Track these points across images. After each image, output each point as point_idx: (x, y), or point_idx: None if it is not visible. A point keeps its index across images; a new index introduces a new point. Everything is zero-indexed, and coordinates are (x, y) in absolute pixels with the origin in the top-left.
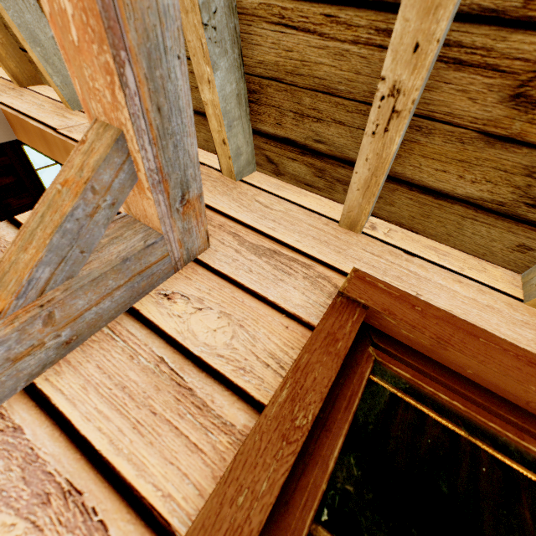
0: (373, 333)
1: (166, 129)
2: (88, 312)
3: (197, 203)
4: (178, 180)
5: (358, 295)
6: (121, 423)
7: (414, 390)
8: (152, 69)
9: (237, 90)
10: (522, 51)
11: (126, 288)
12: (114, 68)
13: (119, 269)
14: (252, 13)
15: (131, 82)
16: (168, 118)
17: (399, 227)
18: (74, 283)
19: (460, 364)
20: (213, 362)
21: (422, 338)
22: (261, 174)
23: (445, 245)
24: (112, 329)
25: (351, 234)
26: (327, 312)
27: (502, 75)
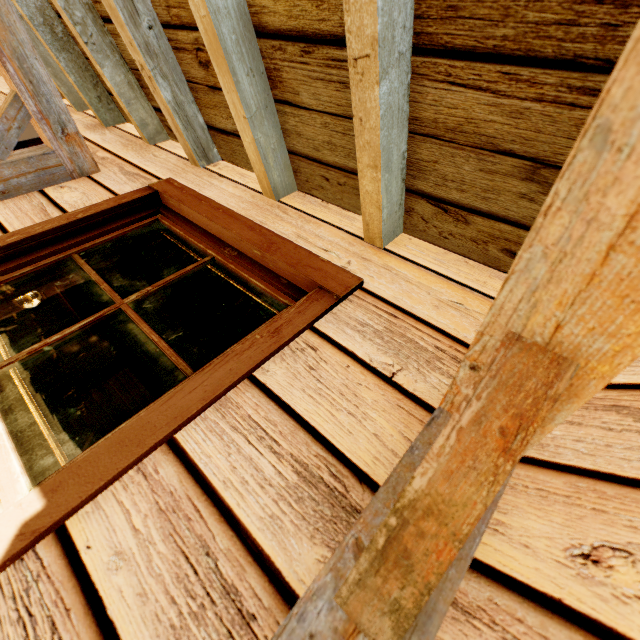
0: (163, 207)
1: (39, 92)
2: (13, 180)
3: (77, 138)
4: (56, 120)
5: (157, 186)
6: (12, 216)
7: (183, 240)
8: (22, 65)
9: (127, 80)
10: (186, 40)
11: (36, 176)
12: (2, 64)
13: (27, 162)
14: (114, 34)
15: (11, 70)
16: (39, 87)
17: (234, 165)
18: (3, 162)
19: (188, 214)
20: (63, 205)
21: (175, 203)
22: (172, 142)
23: (254, 173)
24: (28, 195)
25: (195, 168)
26: (132, 191)
27: (190, 53)
